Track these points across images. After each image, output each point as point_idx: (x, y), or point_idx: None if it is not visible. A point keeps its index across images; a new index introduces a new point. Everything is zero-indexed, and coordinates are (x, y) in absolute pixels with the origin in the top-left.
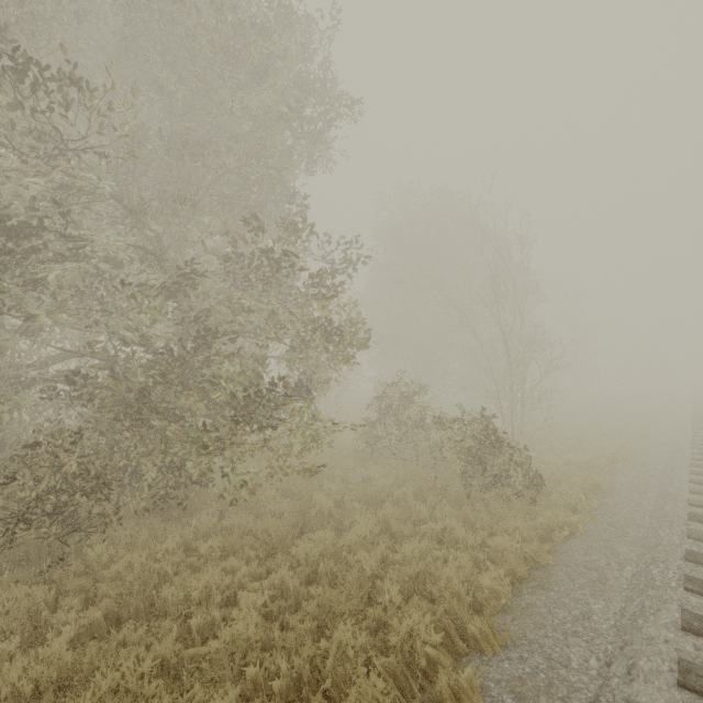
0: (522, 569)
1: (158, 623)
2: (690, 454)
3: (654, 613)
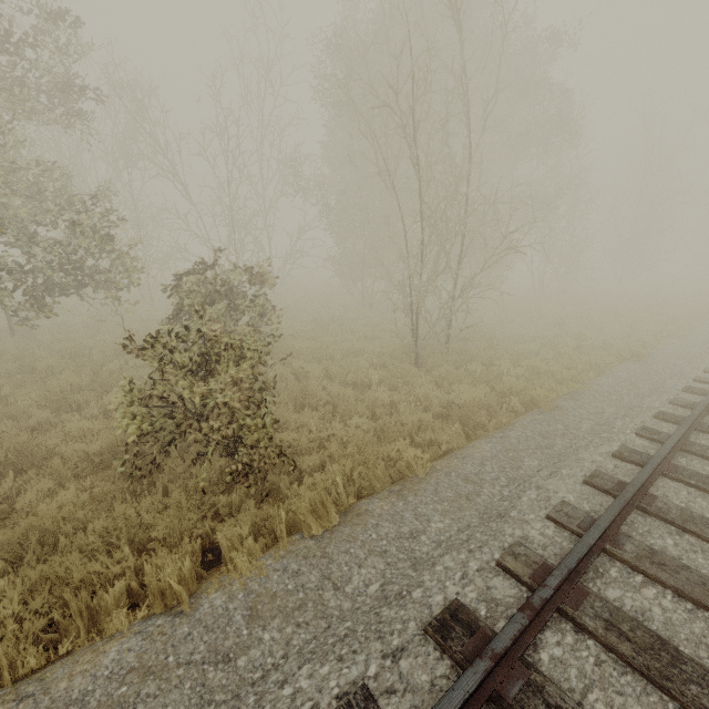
0: None
1: None
2: (667, 403)
3: None
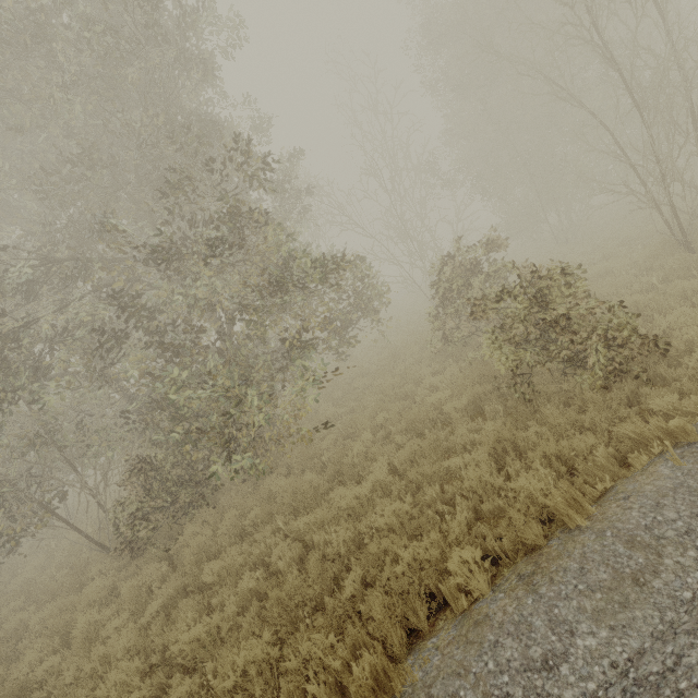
0: (532, 536)
1: (211, 592)
2: None
3: (680, 694)
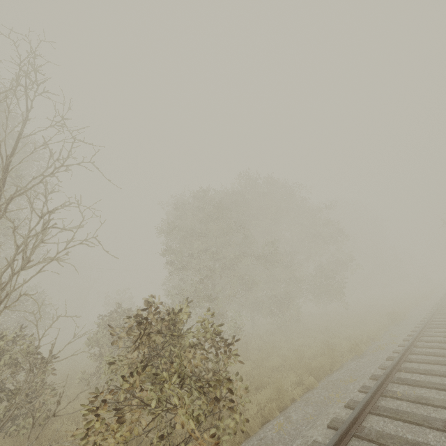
0: None
1: None
2: None
3: None
